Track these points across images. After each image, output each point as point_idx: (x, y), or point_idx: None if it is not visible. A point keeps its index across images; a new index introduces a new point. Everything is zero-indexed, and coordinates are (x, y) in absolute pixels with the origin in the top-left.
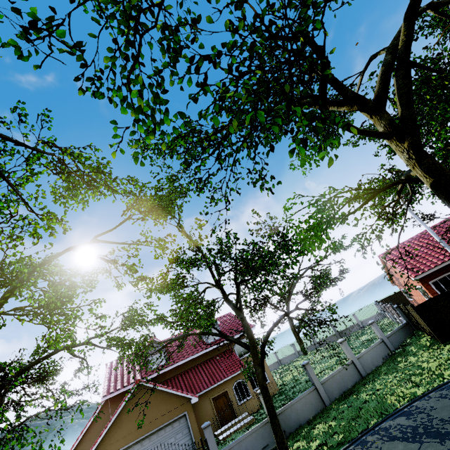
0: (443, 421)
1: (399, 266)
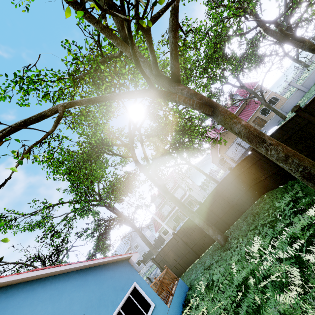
0: None
1: None
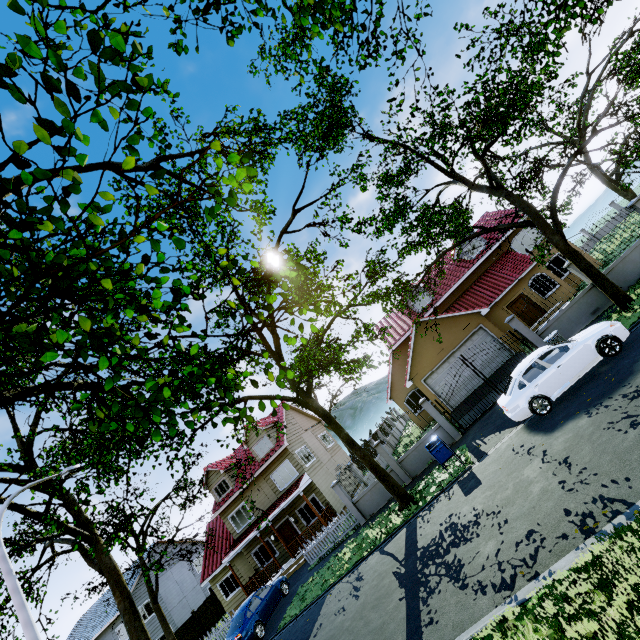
0: None
1: None
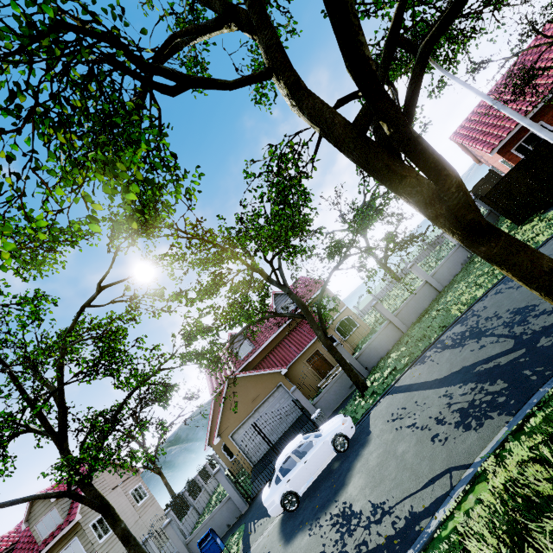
0: (487, 319)
1: (473, 144)
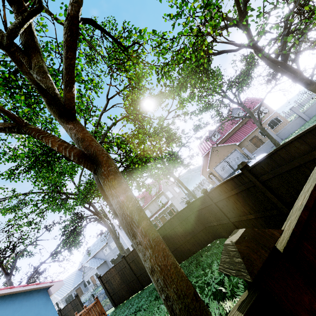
0: None
1: None
